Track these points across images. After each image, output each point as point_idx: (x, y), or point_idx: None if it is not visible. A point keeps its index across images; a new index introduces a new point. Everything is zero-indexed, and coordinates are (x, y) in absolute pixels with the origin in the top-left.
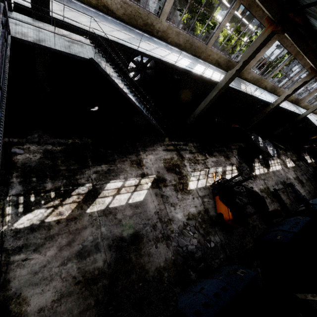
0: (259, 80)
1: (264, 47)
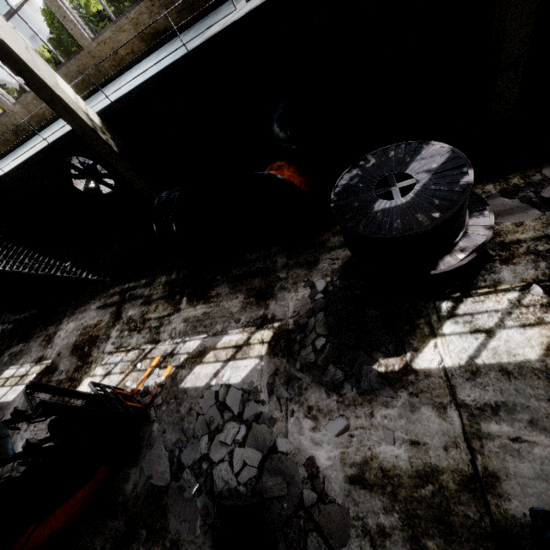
0: None
1: None
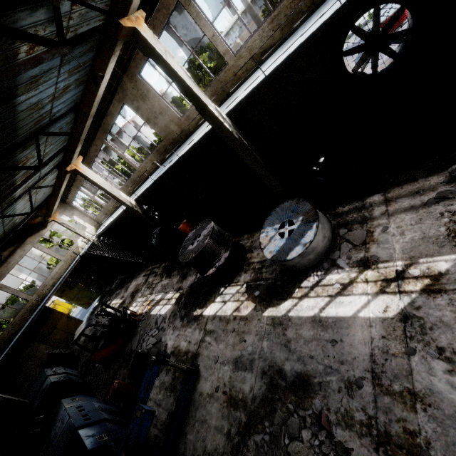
0: (219, 88)
1: (147, 100)
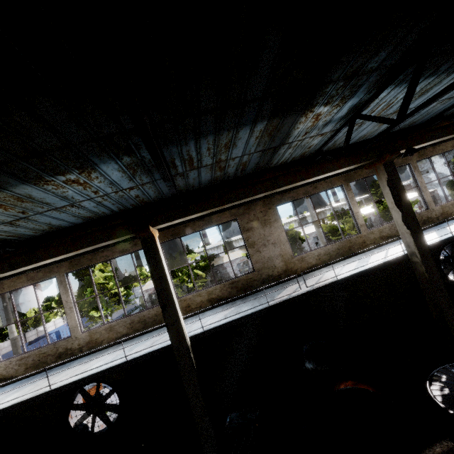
0: (346, 246)
1: (268, 227)
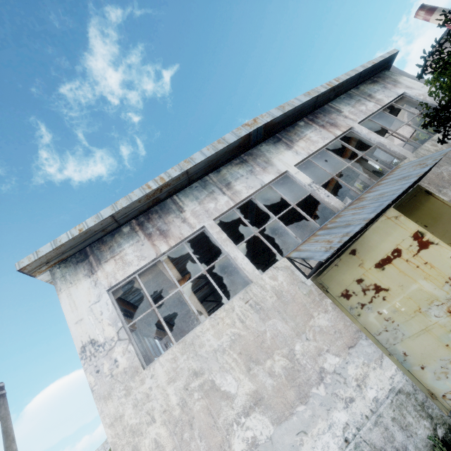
0: None
1: None
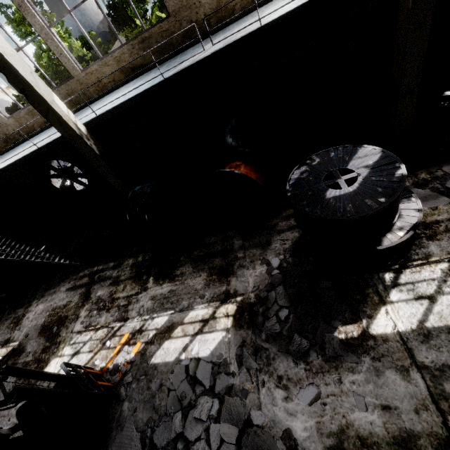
0: None
1: None
